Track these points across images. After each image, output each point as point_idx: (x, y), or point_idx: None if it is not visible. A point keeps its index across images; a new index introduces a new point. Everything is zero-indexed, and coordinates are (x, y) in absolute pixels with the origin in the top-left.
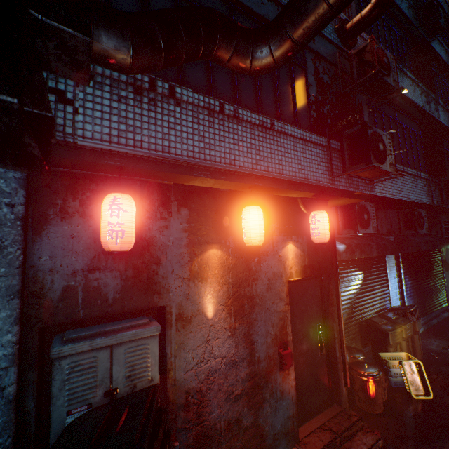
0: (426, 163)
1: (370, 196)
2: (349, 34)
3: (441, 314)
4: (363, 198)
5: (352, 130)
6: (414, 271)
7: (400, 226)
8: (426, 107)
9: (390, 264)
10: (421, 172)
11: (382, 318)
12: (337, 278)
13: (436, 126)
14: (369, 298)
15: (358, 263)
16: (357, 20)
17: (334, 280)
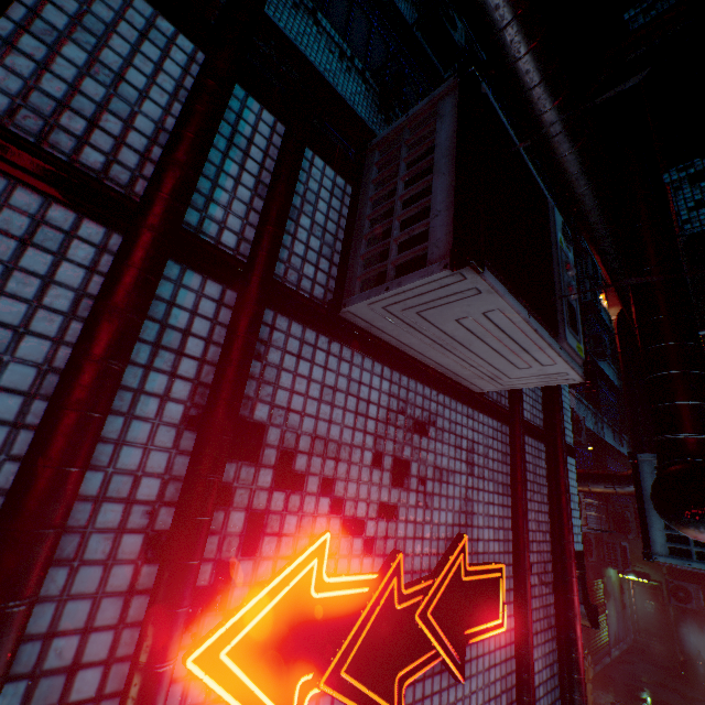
0: None
1: None
2: None
3: (603, 659)
4: None
5: None
6: None
7: None
8: (595, 428)
9: None
10: (593, 500)
11: None
12: None
13: (602, 445)
14: None
15: None
16: None
17: None
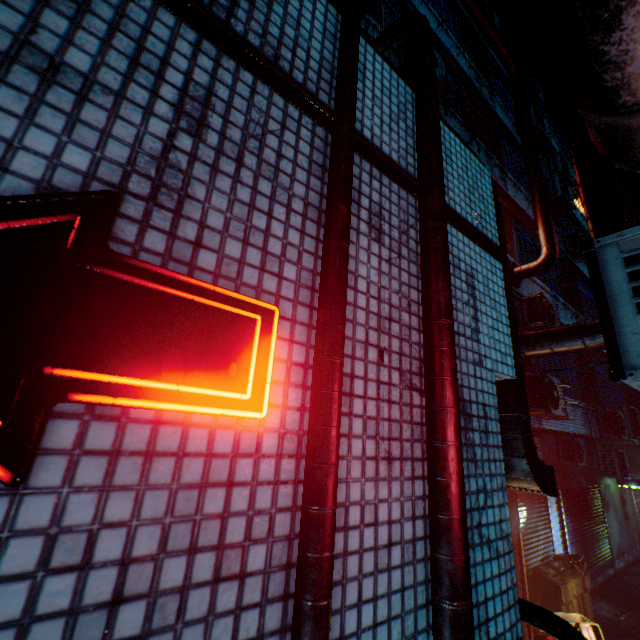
0: (581, 388)
1: (537, 428)
2: (516, 276)
3: (606, 570)
4: (537, 435)
5: (530, 375)
6: (574, 509)
7: (558, 455)
8: None
9: (550, 500)
10: (579, 400)
11: (549, 567)
12: (517, 517)
13: None
14: (533, 541)
15: (521, 496)
16: (525, 269)
17: (514, 520)
